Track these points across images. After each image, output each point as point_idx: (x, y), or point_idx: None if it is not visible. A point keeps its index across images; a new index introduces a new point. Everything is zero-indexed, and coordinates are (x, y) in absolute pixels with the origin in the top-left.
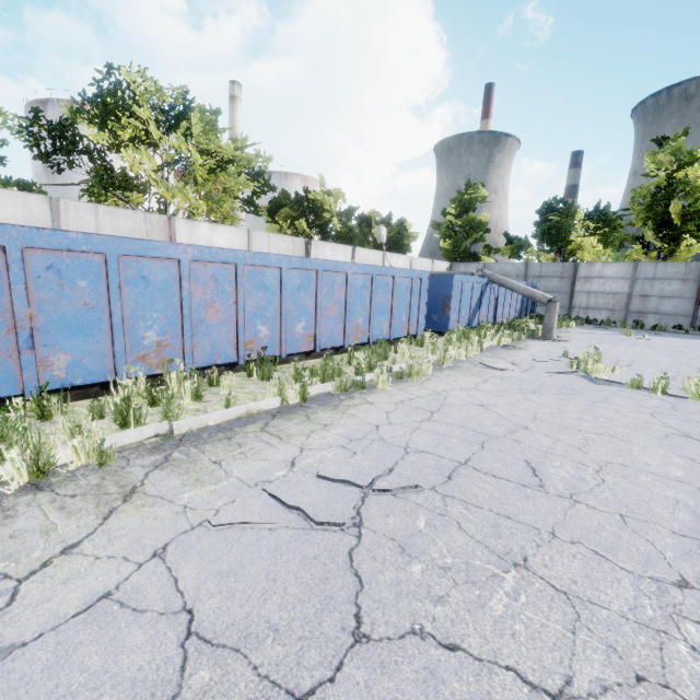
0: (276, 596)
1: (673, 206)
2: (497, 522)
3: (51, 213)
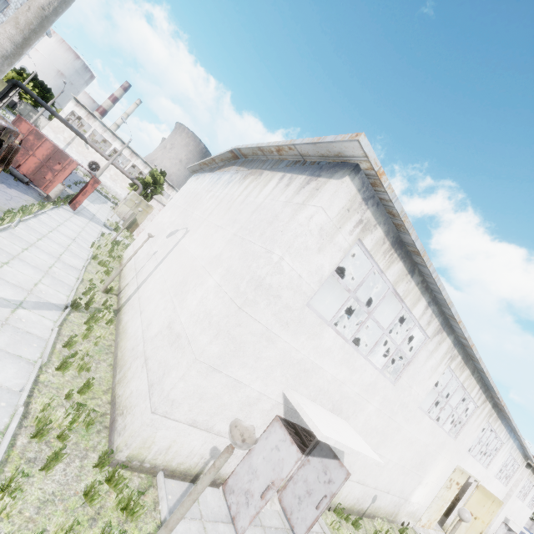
0: None
1: None
2: None
3: None
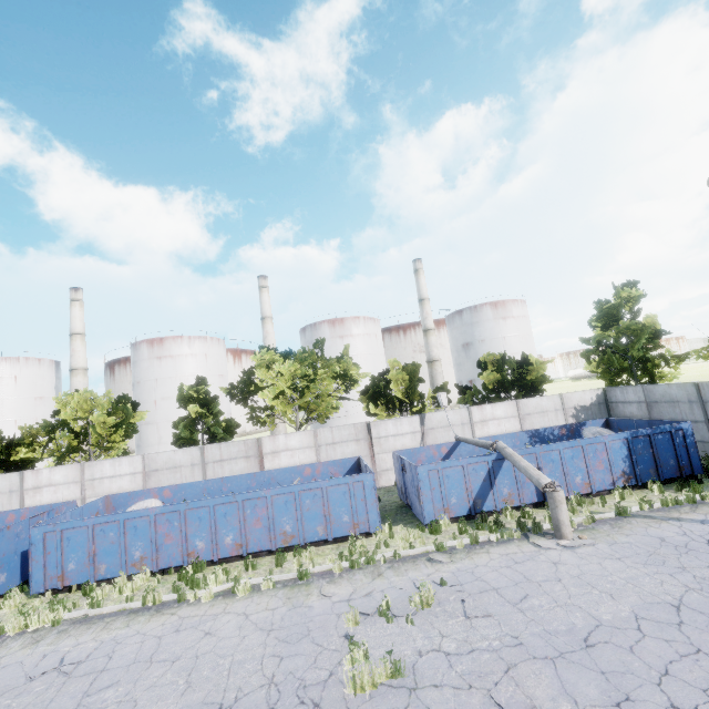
0: None
1: None
2: (46, 700)
3: (201, 454)
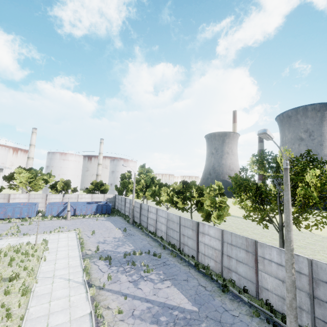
0: None
1: (131, 185)
2: None
3: None
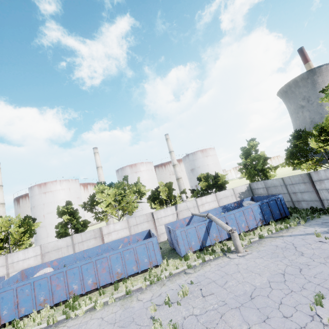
0: None
1: None
2: None
3: (71, 240)
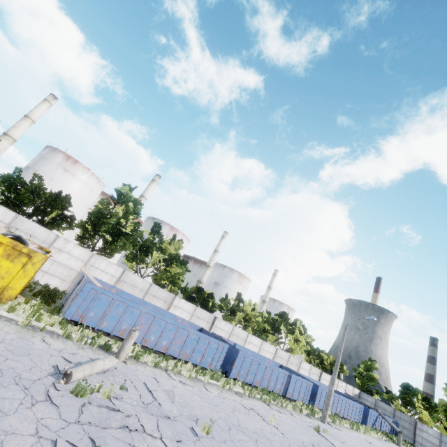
0: (368, 443)
1: None
2: None
3: (288, 357)
